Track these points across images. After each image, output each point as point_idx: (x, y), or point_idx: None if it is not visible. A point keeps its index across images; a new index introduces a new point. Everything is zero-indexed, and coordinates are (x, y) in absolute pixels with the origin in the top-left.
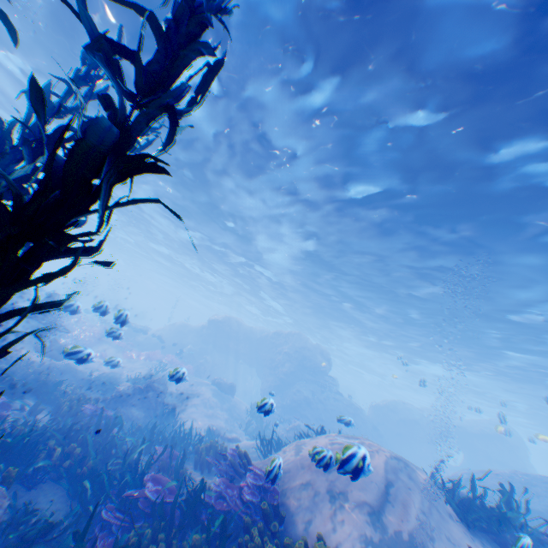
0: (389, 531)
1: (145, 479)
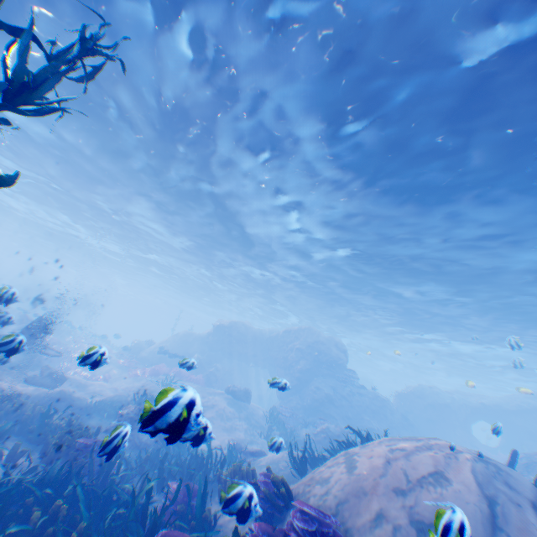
0: None
1: None
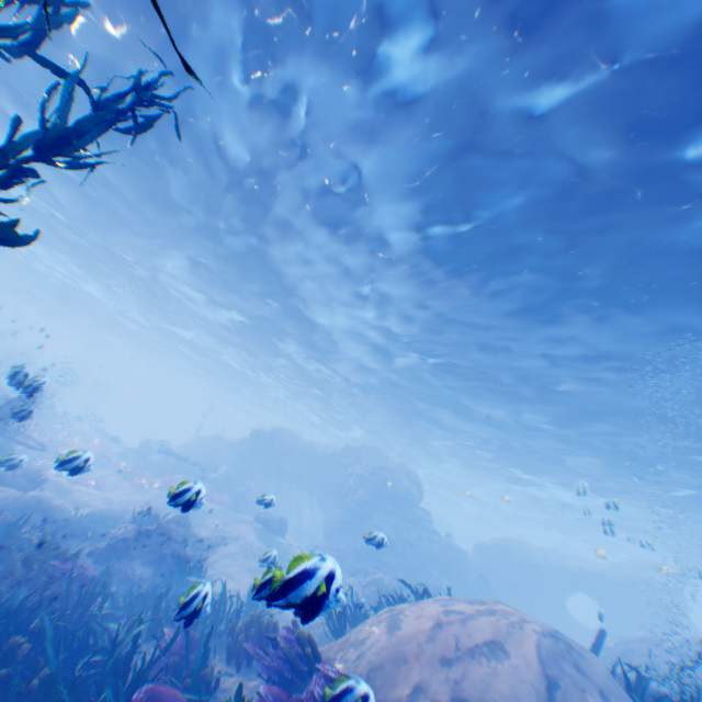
0: None
1: (135, 698)
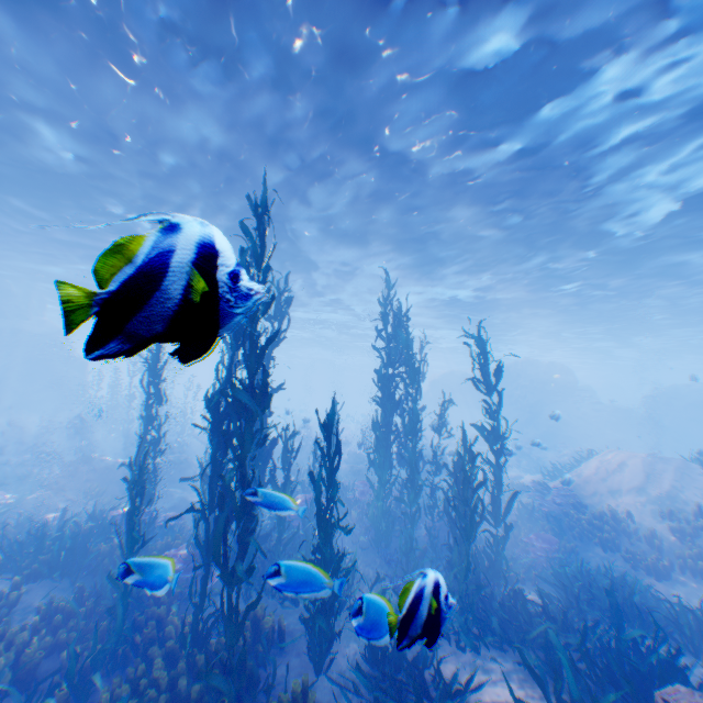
0: (650, 492)
1: None
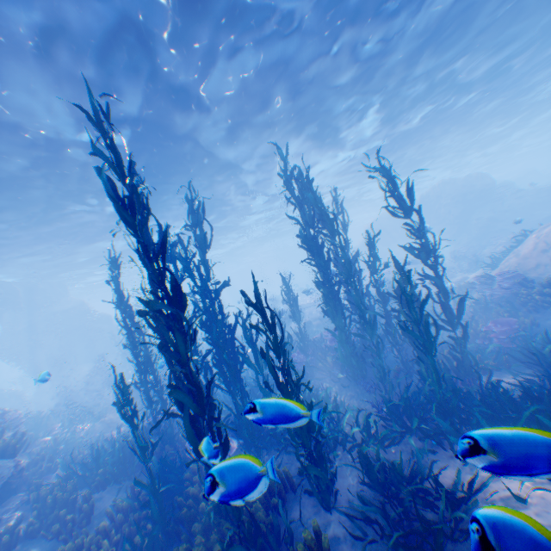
0: None
1: None
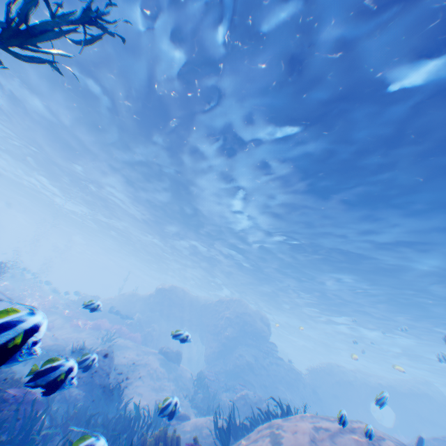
0: None
1: None
